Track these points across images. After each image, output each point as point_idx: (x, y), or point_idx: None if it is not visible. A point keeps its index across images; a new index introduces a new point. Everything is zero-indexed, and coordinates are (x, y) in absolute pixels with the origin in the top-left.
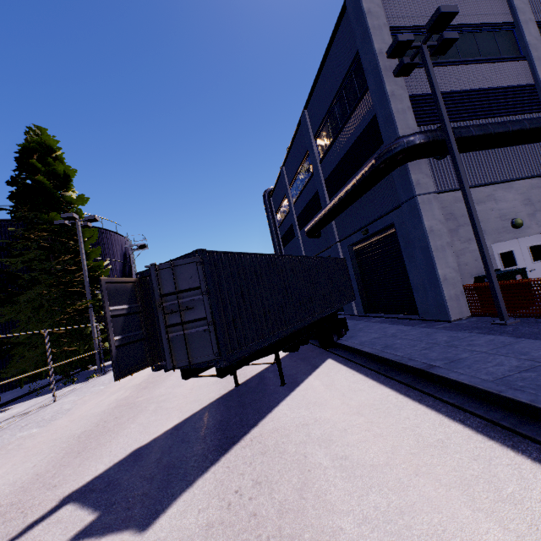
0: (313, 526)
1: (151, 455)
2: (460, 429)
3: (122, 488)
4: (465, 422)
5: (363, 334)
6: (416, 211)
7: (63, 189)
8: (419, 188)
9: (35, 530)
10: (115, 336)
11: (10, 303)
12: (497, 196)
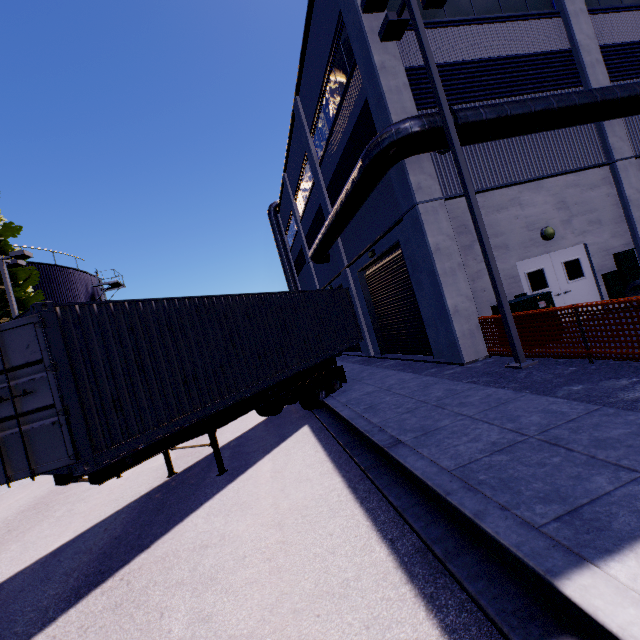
0: None
1: None
2: (381, 559)
3: None
4: (395, 543)
5: (359, 387)
6: (418, 225)
7: None
8: (421, 194)
9: None
10: None
11: None
12: (523, 200)
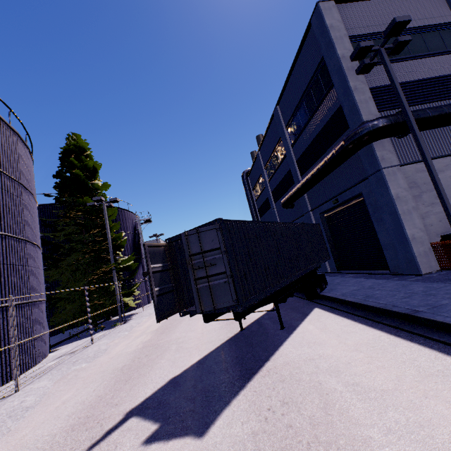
0: (344, 435)
1: (186, 382)
2: None
3: (171, 406)
4: None
5: (342, 287)
6: (382, 182)
7: (92, 179)
8: (384, 163)
9: (113, 435)
10: (155, 288)
11: (55, 267)
12: None
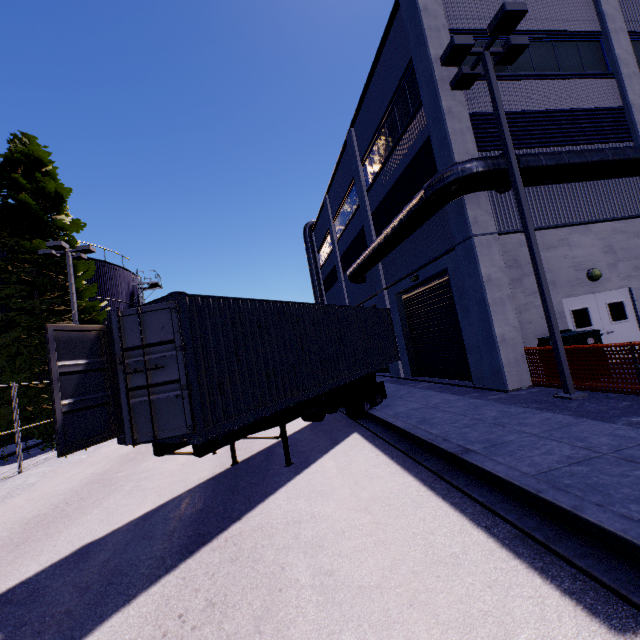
0: None
1: (100, 554)
2: (482, 540)
3: (45, 601)
4: (491, 529)
5: (402, 403)
6: (472, 255)
7: (55, 212)
8: (477, 228)
9: None
10: (63, 400)
11: None
12: (572, 241)
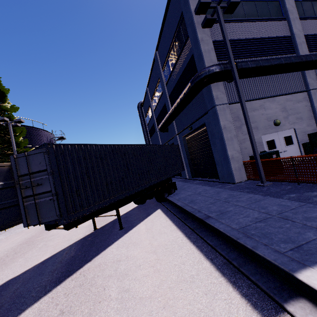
0: None
1: (14, 285)
2: (207, 267)
3: None
4: (213, 260)
5: (184, 192)
6: (216, 115)
7: (1, 102)
8: (218, 101)
9: None
10: None
11: None
12: (266, 106)
